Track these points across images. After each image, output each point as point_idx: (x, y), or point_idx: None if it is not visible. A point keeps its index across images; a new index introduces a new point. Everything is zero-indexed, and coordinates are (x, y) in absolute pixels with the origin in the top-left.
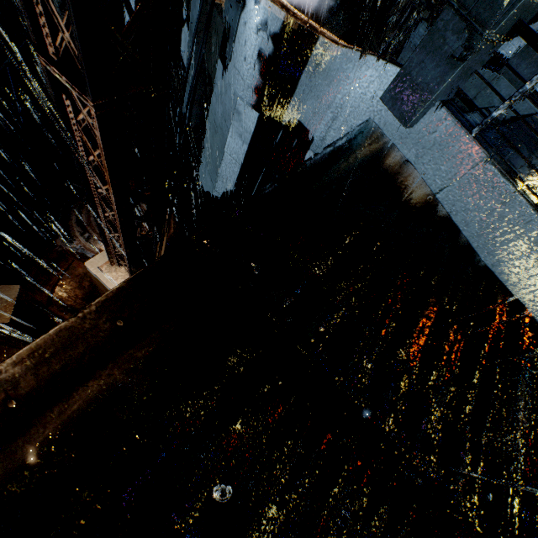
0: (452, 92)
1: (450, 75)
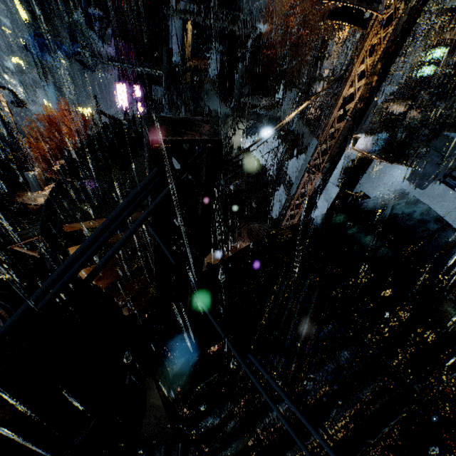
0: (442, 176)
1: (437, 169)
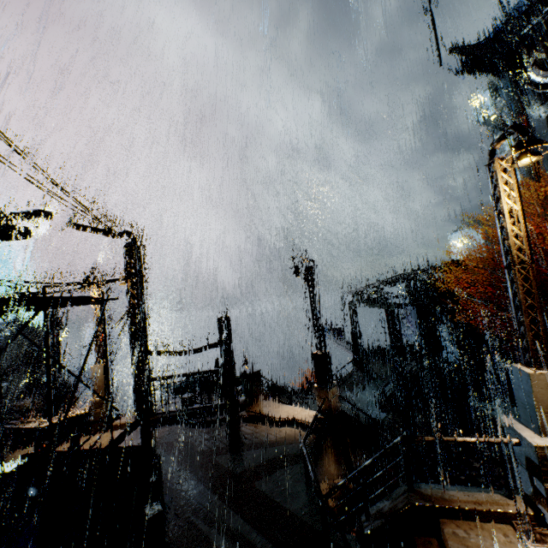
0: None
1: None
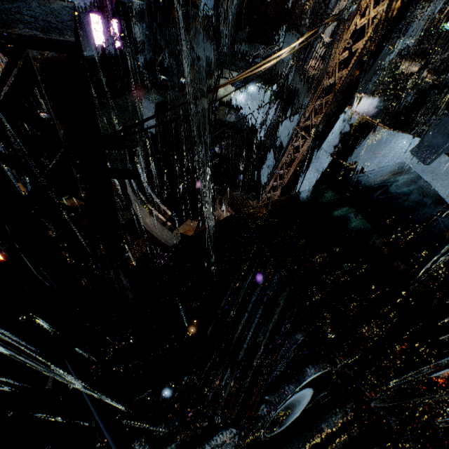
0: None
1: (448, 141)
